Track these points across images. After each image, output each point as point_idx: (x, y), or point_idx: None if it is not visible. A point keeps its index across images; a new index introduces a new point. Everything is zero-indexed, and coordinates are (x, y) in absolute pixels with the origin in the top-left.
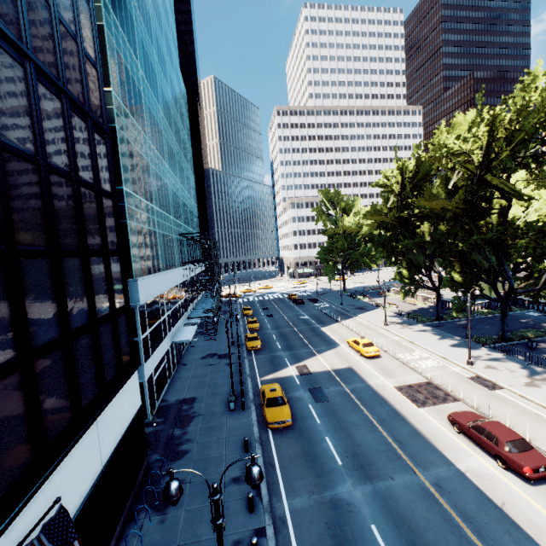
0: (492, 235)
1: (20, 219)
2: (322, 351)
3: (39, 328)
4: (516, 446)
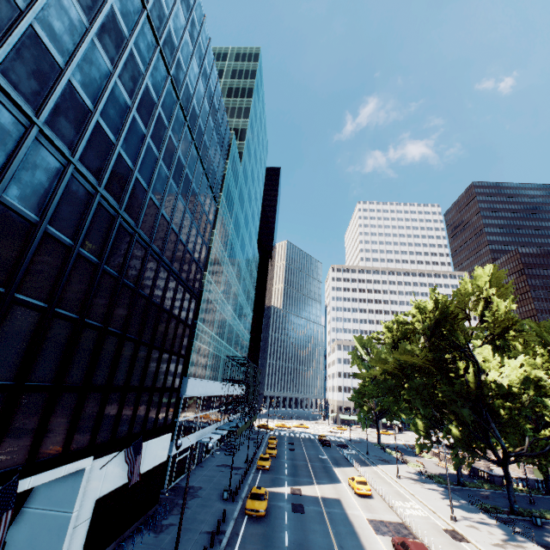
0: (460, 390)
1: (158, 334)
2: (322, 483)
3: (147, 379)
4: None
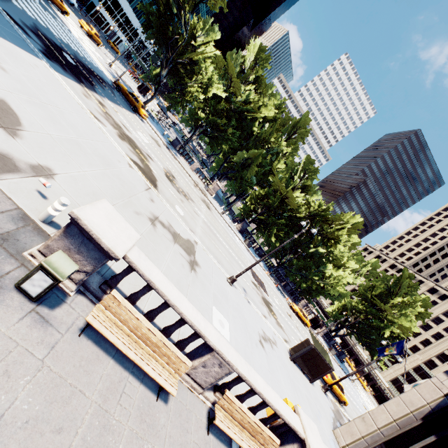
0: None
1: None
2: None
3: None
4: (134, 73)
